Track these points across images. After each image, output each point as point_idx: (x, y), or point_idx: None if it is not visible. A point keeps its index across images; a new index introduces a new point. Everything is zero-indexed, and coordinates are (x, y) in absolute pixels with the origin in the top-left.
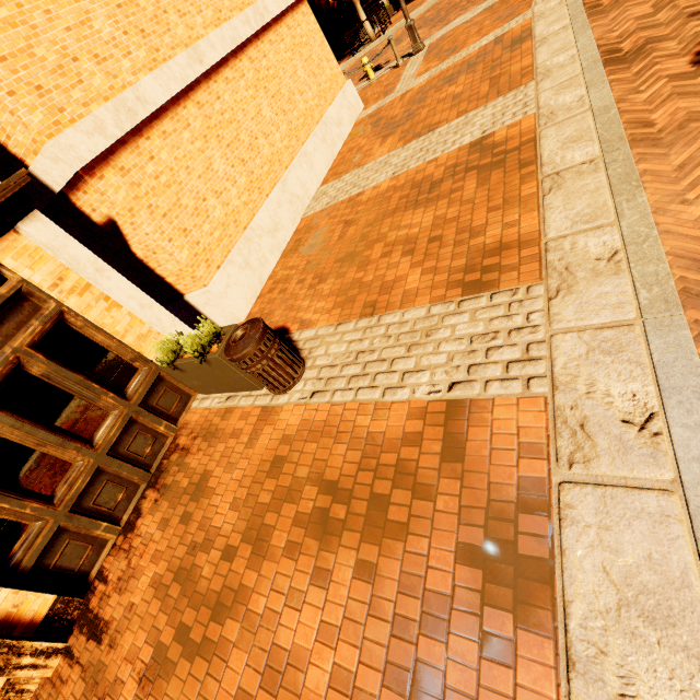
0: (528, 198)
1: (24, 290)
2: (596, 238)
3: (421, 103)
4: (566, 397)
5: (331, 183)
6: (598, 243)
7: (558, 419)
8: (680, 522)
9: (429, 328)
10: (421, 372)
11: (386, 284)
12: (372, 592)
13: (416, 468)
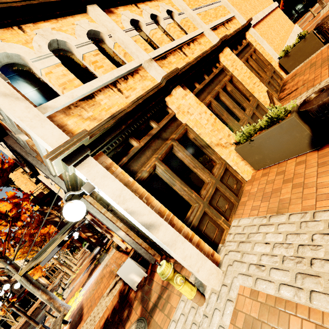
0: None
1: (249, 43)
2: None
3: None
4: None
5: None
6: None
7: None
8: None
9: None
10: None
11: None
12: None
13: None
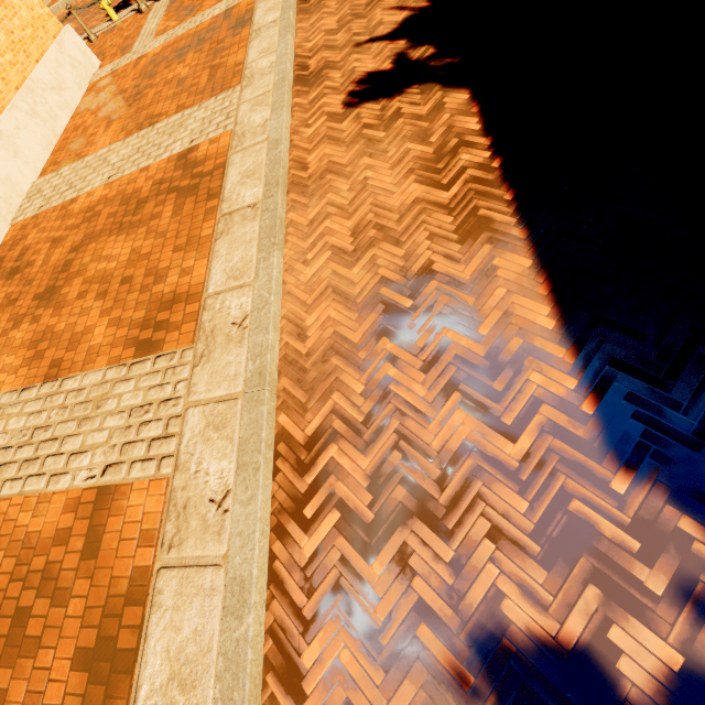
0: (207, 239)
1: None
2: (238, 299)
3: (152, 79)
4: (181, 478)
5: (49, 176)
6: (238, 305)
7: (172, 502)
8: (220, 593)
9: (101, 398)
10: (85, 453)
11: (76, 336)
12: None
13: (62, 569)
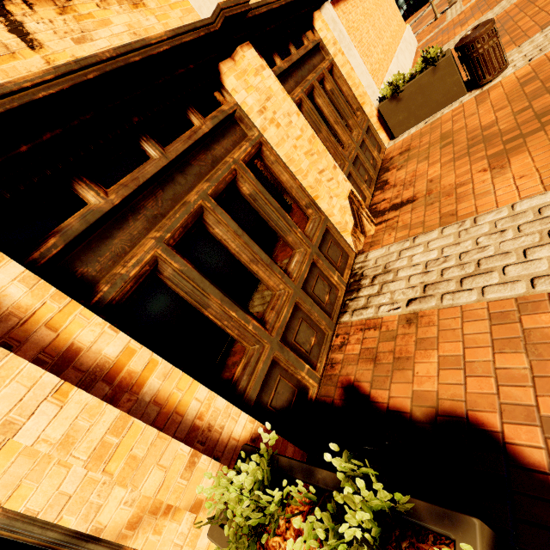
0: None
1: (320, 45)
2: None
3: None
4: None
5: None
6: None
7: None
8: None
9: None
10: None
11: None
12: None
13: None
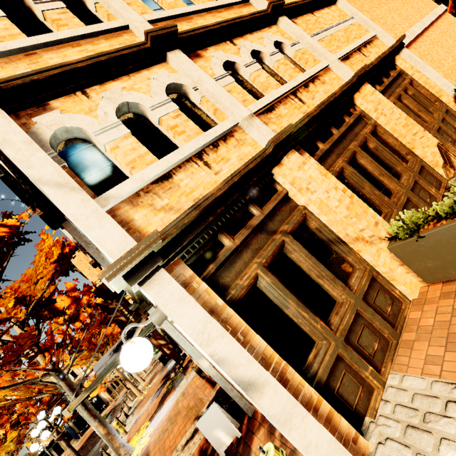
0: None
1: (401, 72)
2: None
3: None
4: None
5: None
6: None
7: None
8: None
9: None
10: None
11: None
12: None
13: None
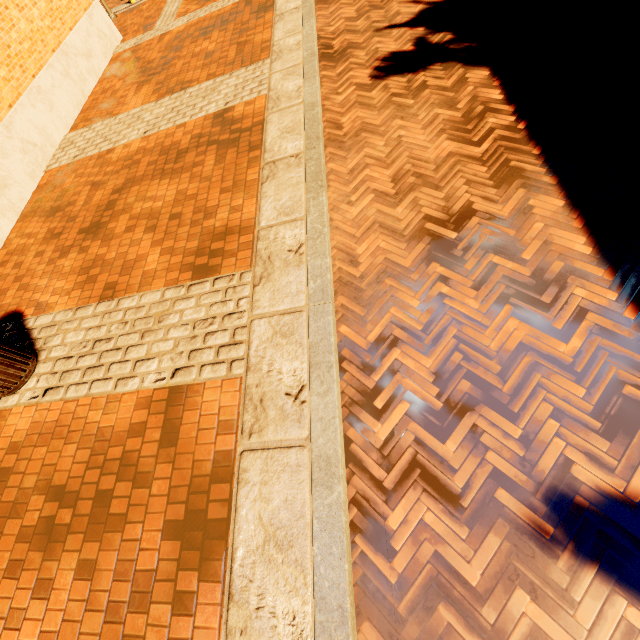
0: (252, 183)
1: None
2: (291, 231)
3: (178, 52)
4: (254, 377)
5: (81, 130)
6: (292, 235)
7: (247, 397)
8: (306, 469)
9: (161, 314)
10: (151, 360)
11: (128, 263)
12: (92, 587)
13: (139, 457)
